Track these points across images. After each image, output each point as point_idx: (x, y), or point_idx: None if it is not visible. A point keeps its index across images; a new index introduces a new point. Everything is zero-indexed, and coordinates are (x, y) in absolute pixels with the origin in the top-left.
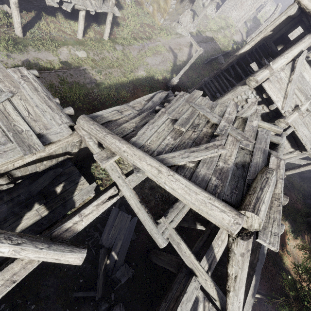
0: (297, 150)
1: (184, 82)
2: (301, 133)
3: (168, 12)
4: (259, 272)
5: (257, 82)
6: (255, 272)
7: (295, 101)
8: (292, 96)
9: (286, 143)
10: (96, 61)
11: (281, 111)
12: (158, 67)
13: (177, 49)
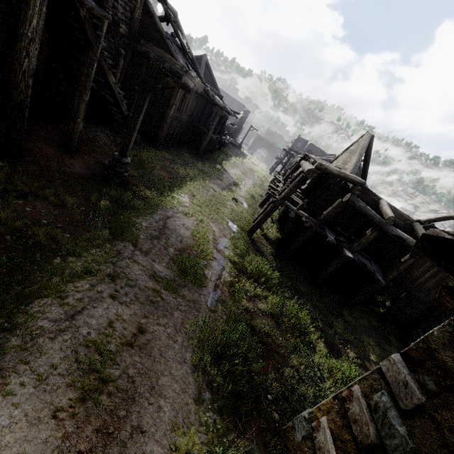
0: None
1: (45, 197)
2: None
3: (349, 412)
4: None
5: None
6: None
7: None
8: None
9: None
10: (225, 199)
11: None
12: (163, 212)
13: (128, 334)
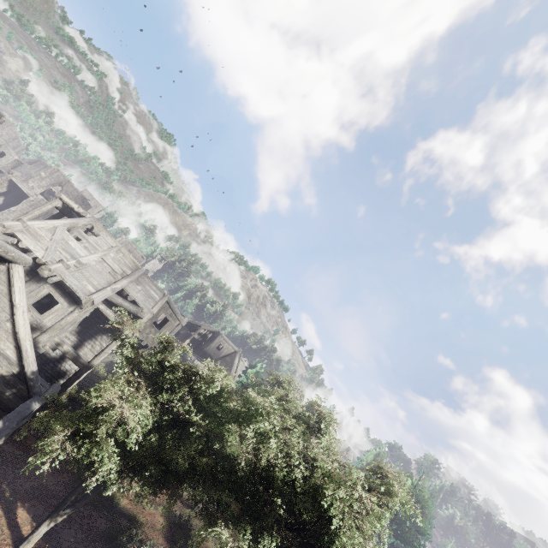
0: (77, 308)
1: None
2: (70, 282)
3: None
4: (14, 420)
5: (5, 227)
6: (5, 418)
7: (60, 257)
8: (55, 252)
9: (64, 300)
10: None
11: (42, 259)
12: None
13: None
